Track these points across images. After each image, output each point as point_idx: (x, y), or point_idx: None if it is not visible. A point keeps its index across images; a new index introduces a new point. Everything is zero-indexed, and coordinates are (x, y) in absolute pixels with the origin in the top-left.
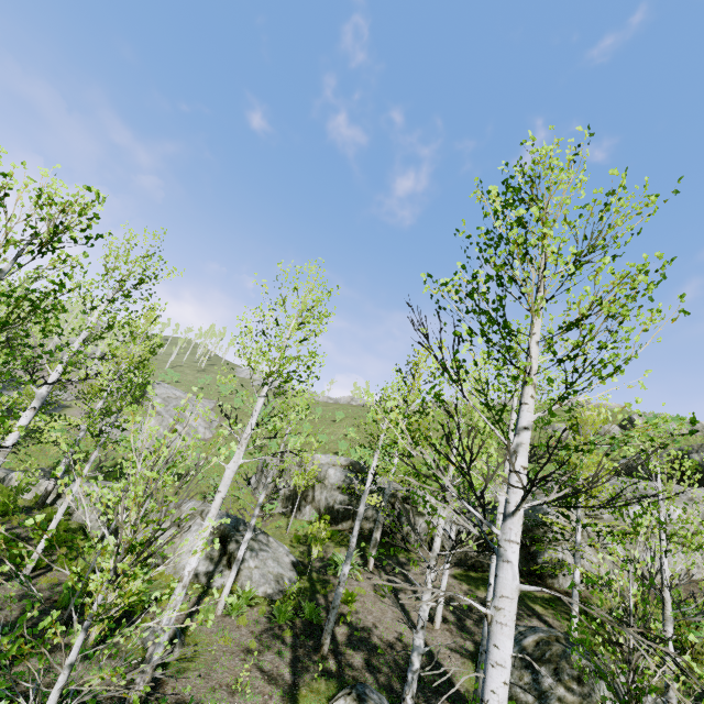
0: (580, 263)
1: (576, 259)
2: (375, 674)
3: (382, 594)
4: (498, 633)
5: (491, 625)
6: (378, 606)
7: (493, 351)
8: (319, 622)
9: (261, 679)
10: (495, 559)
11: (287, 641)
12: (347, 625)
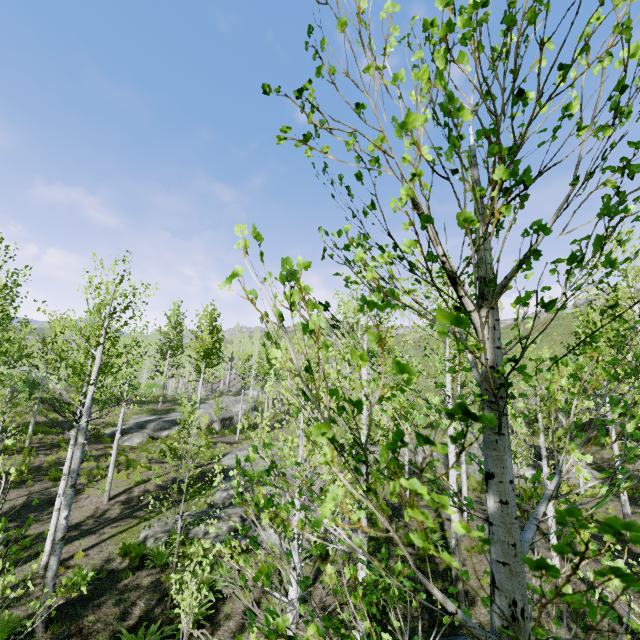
0: None
1: None
2: None
3: None
4: None
5: None
6: None
7: None
8: None
9: None
10: None
11: None
12: None
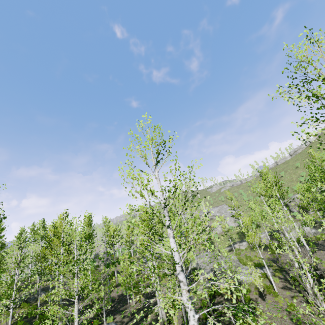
0: None
1: None
2: None
3: None
4: None
5: None
6: None
7: None
8: None
9: None
10: None
11: None
12: None
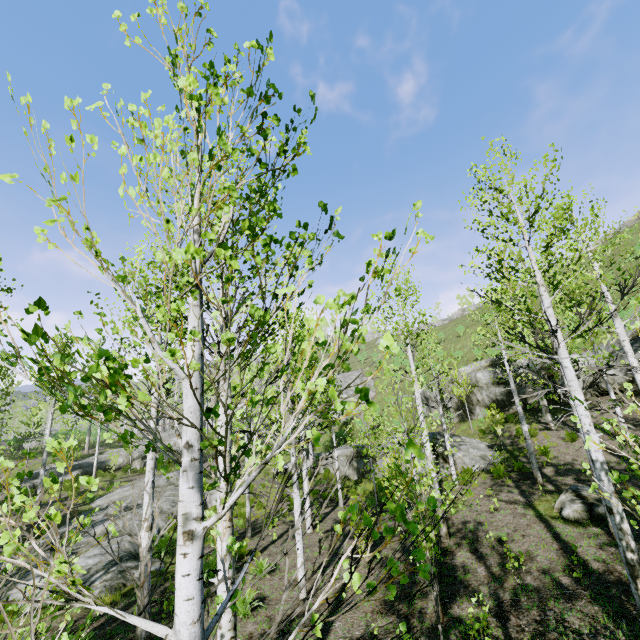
0: (532, 220)
1: (528, 220)
2: (586, 483)
3: (571, 440)
4: (573, 394)
5: (570, 393)
6: (572, 448)
7: (506, 292)
8: (528, 470)
9: (504, 504)
10: (636, 374)
11: (511, 485)
12: (551, 466)
